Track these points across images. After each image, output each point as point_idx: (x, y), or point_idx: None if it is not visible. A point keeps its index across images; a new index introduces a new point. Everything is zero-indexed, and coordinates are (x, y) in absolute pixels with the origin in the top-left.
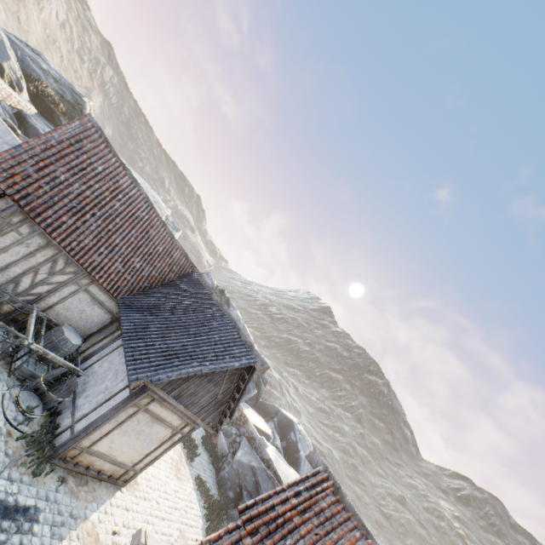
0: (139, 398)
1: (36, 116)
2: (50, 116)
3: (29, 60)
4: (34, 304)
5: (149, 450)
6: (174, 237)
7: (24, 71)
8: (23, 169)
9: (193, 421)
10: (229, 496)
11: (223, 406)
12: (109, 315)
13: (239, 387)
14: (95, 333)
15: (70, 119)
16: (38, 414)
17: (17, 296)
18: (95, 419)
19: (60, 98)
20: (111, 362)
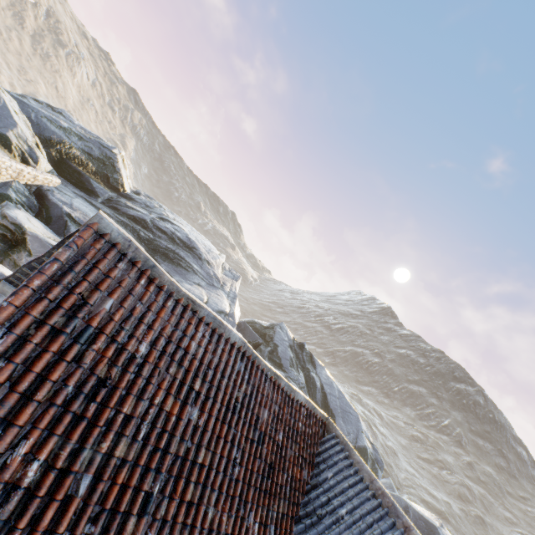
0: None
1: (61, 186)
2: (79, 181)
3: (45, 120)
4: None
5: None
6: (293, 388)
7: (41, 136)
8: None
9: None
10: None
11: None
12: None
13: None
14: None
15: (102, 178)
16: None
17: None
18: None
19: (87, 157)
20: None
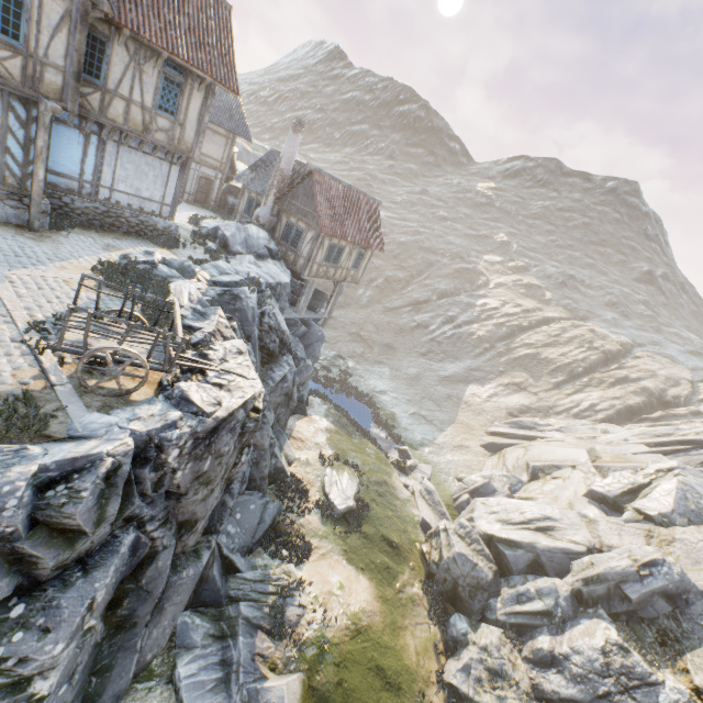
0: None
1: None
2: None
3: None
4: None
5: None
6: None
7: None
8: None
9: None
10: None
11: None
12: None
13: None
14: None
15: None
16: None
17: None
18: None
19: None
20: None
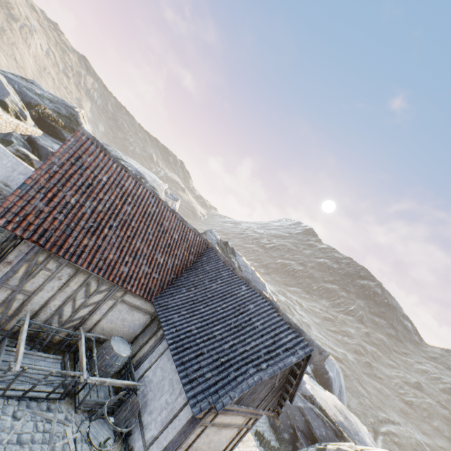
0: (203, 418)
1: (43, 136)
2: (54, 132)
3: (25, 90)
4: (80, 328)
5: (220, 450)
6: (185, 220)
7: (24, 101)
8: (33, 206)
9: (255, 413)
10: (285, 438)
11: (280, 391)
12: (148, 316)
13: (294, 372)
14: (140, 334)
15: (70, 130)
16: (111, 442)
17: (63, 325)
18: (166, 445)
19: (57, 115)
20: (163, 369)
